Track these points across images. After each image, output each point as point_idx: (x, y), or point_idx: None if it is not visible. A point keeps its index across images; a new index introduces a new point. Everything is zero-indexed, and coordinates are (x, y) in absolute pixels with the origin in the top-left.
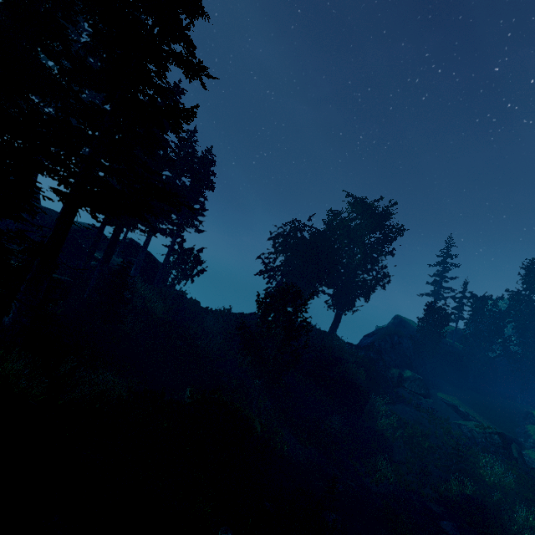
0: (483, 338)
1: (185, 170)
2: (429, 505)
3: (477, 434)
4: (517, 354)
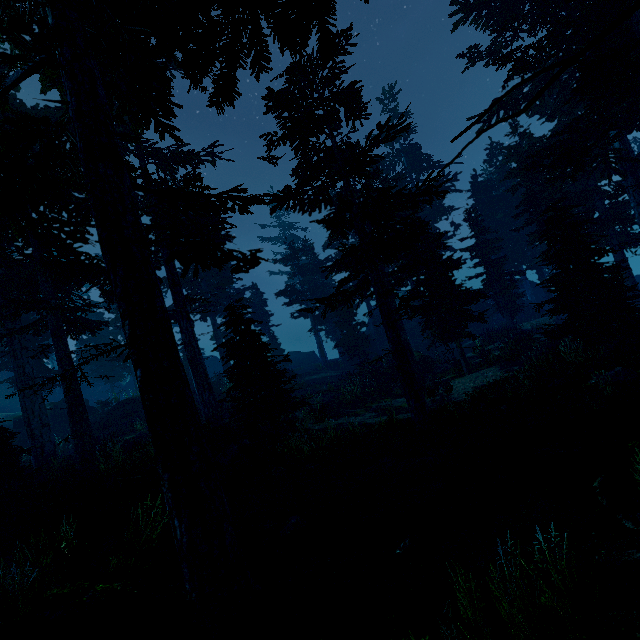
0: None
1: None
2: None
3: None
4: None
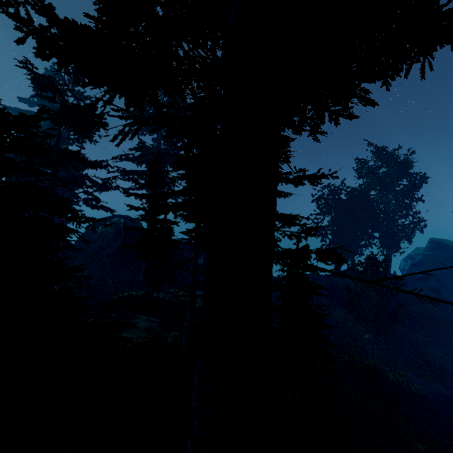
0: None
1: None
2: None
3: None
4: None
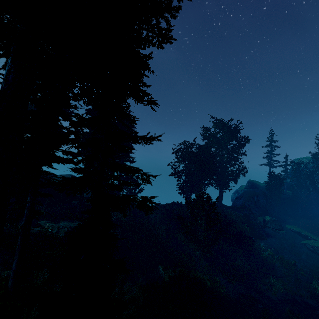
0: (302, 186)
1: None
2: (306, 301)
3: (317, 248)
4: None
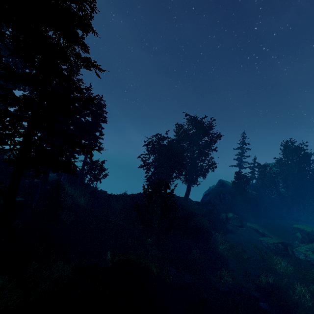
0: (266, 188)
1: (87, 113)
2: (252, 293)
3: (270, 245)
4: (284, 194)
